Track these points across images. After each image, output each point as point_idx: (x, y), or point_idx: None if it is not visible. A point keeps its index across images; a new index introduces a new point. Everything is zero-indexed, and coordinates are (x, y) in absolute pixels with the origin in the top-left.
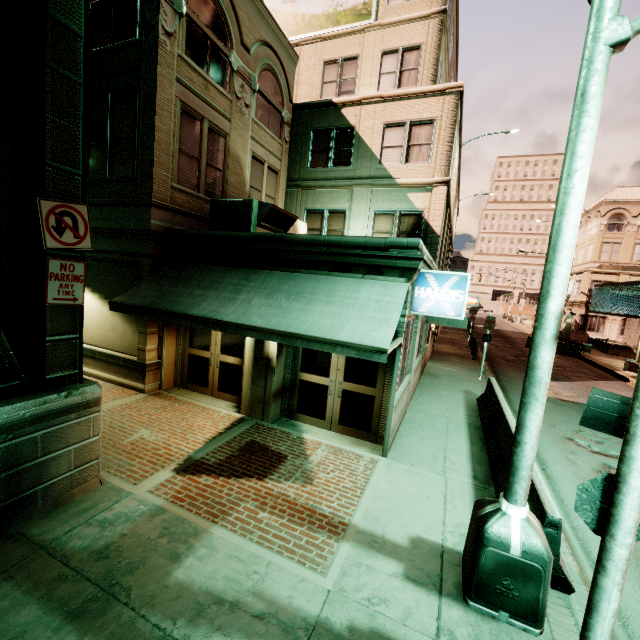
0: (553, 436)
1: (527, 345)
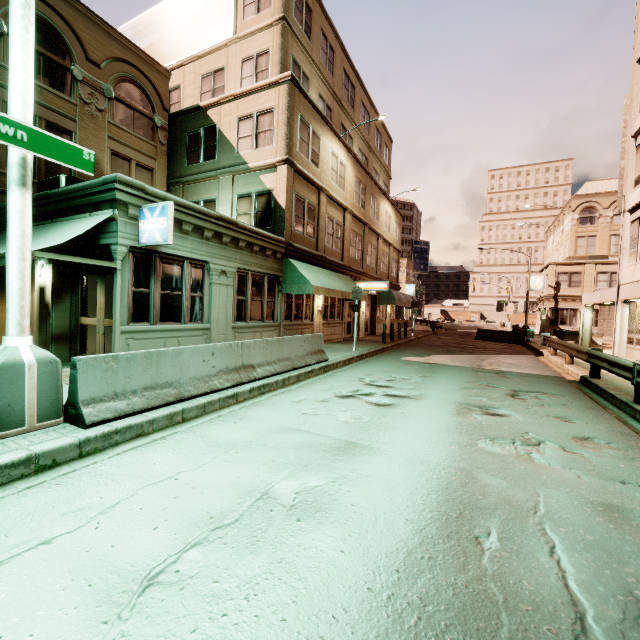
0: (347, 377)
1: (476, 337)
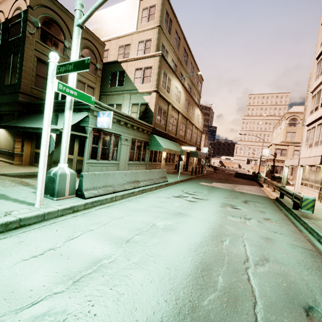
0: (176, 189)
1: (235, 176)
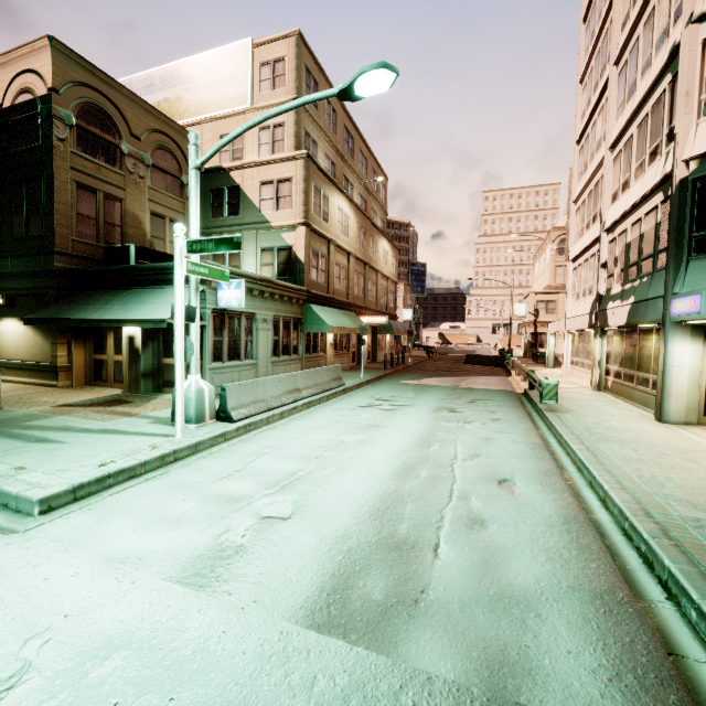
0: (362, 396)
1: (465, 361)
